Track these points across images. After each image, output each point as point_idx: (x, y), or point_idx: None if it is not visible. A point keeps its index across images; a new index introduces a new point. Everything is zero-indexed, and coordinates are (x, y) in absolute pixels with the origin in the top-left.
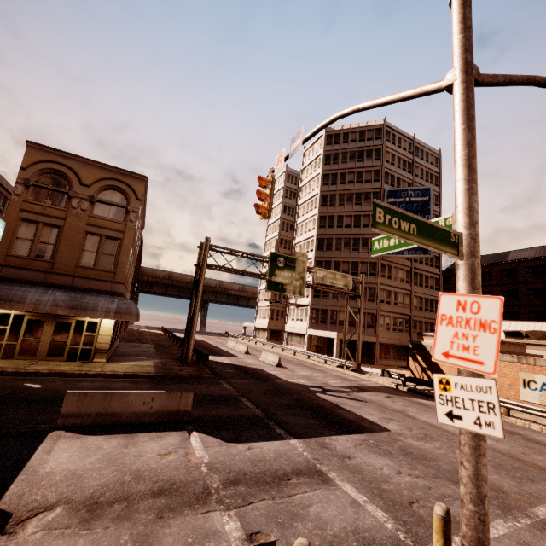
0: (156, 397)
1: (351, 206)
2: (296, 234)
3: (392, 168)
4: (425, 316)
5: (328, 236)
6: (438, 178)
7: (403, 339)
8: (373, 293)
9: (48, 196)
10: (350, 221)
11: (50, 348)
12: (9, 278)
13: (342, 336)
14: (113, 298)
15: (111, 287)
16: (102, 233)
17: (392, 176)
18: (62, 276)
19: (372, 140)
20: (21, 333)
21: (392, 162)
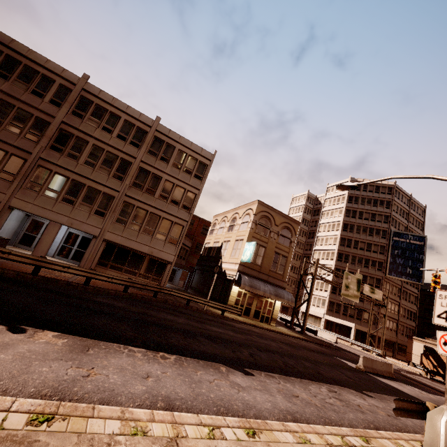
0: (383, 364)
1: (365, 236)
2: (316, 243)
3: (396, 215)
4: (406, 323)
5: (346, 253)
6: (422, 225)
7: (392, 336)
8: (376, 300)
9: (262, 230)
10: (363, 246)
11: (254, 313)
12: (246, 273)
13: (357, 327)
14: (286, 291)
15: (281, 283)
16: (280, 252)
17: (395, 220)
18: (264, 275)
19: (384, 194)
20: (245, 303)
21: (396, 211)
